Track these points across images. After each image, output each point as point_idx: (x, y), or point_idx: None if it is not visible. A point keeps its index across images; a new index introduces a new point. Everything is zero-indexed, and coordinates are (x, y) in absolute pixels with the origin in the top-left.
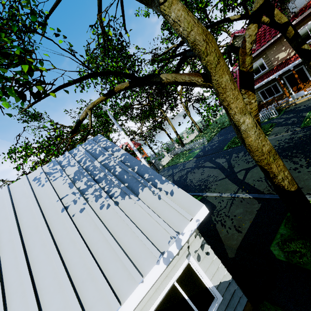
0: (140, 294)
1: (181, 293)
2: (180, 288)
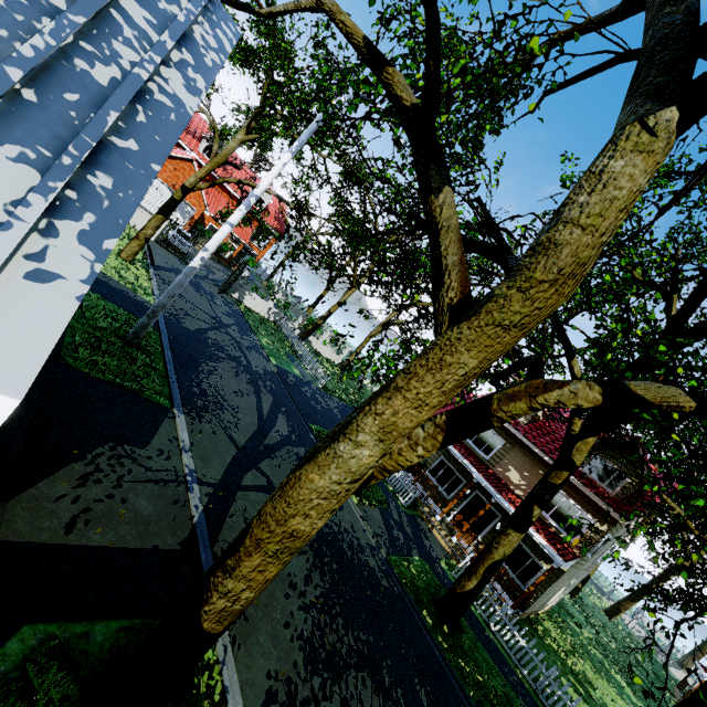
0: None
1: None
2: None
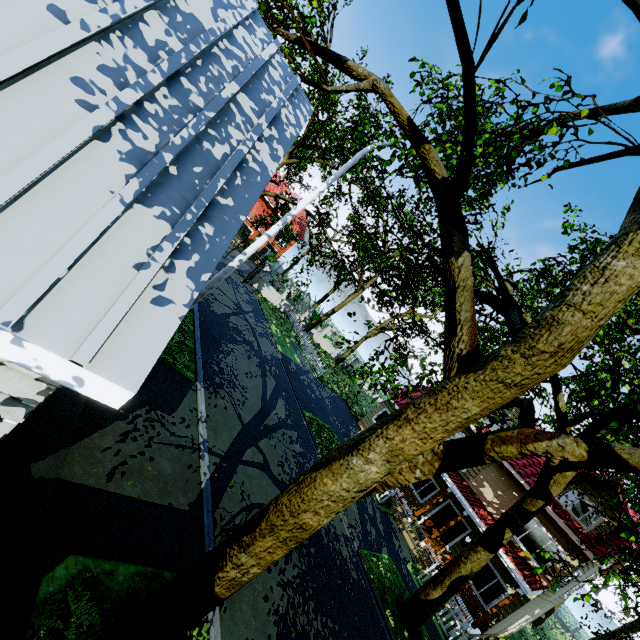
0: None
1: None
2: None
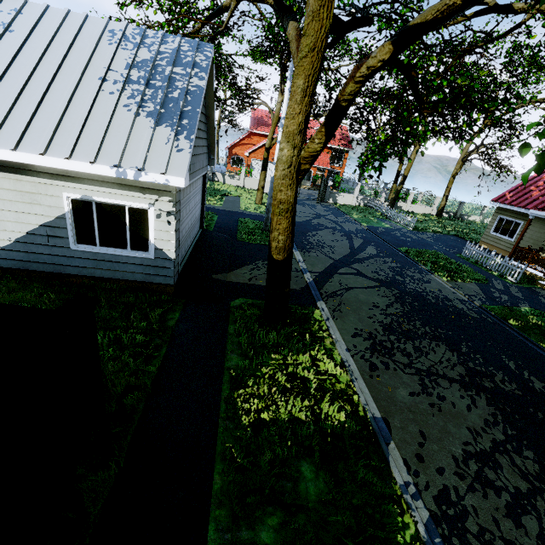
0: (86, 168)
1: (126, 218)
2: (128, 215)
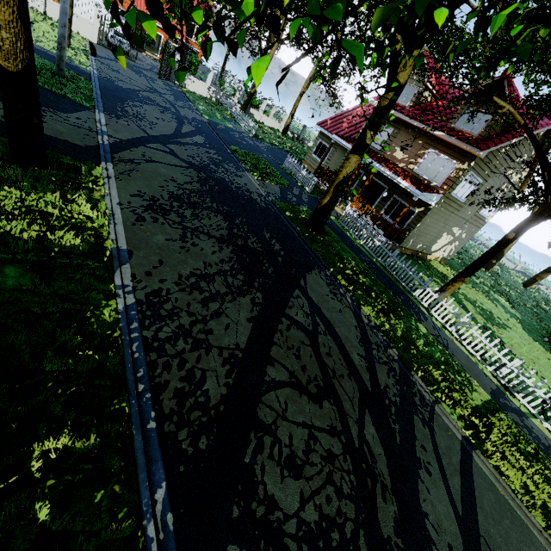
0: None
1: None
2: None
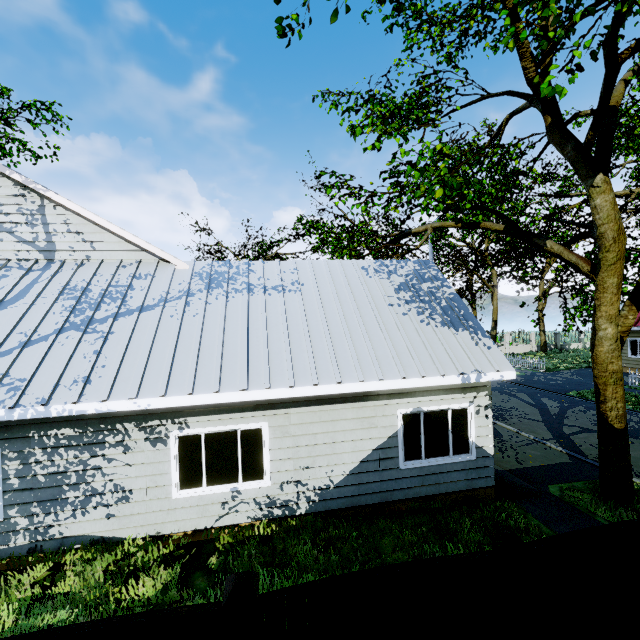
0: (438, 382)
1: (448, 421)
2: (450, 418)
